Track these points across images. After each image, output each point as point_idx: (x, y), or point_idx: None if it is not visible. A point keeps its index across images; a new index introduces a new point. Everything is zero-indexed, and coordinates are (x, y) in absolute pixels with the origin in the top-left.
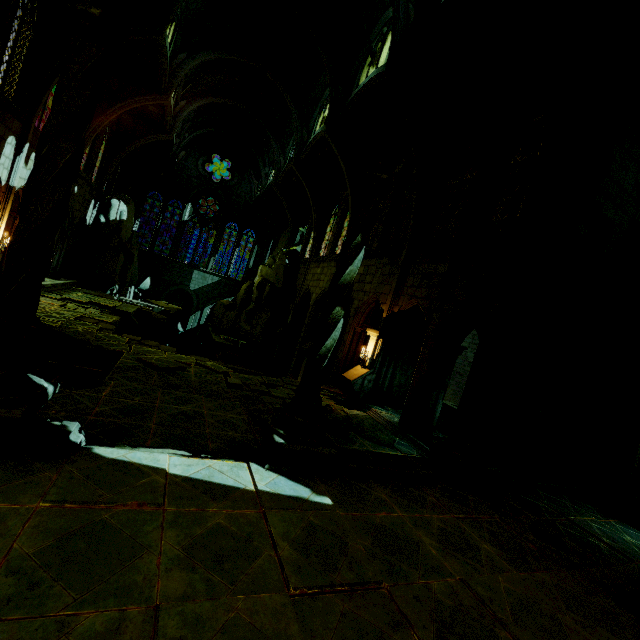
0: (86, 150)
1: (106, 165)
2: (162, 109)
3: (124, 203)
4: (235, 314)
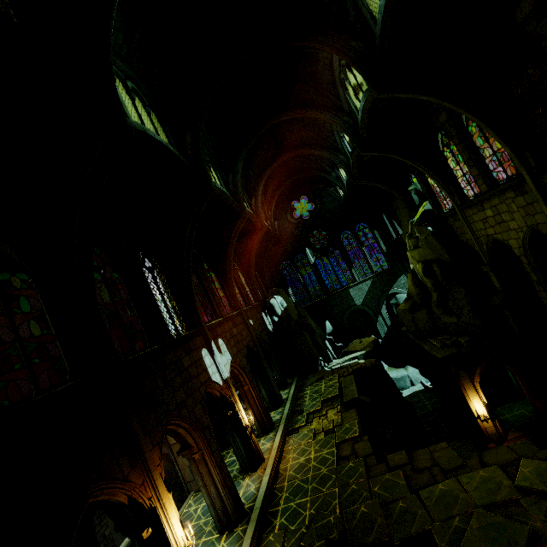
0: (236, 291)
1: (250, 284)
2: (247, 219)
3: (277, 295)
4: (425, 313)
